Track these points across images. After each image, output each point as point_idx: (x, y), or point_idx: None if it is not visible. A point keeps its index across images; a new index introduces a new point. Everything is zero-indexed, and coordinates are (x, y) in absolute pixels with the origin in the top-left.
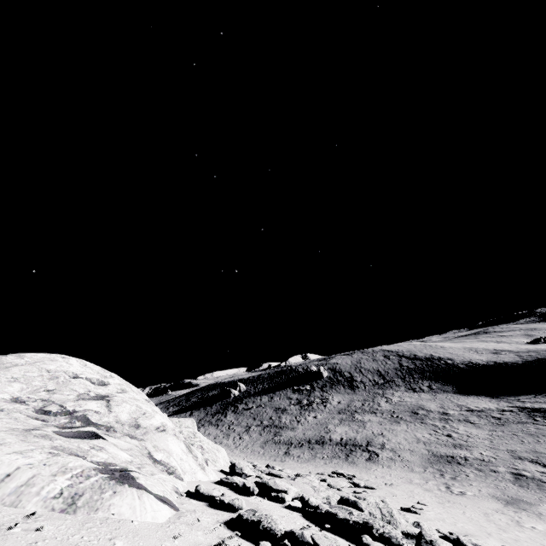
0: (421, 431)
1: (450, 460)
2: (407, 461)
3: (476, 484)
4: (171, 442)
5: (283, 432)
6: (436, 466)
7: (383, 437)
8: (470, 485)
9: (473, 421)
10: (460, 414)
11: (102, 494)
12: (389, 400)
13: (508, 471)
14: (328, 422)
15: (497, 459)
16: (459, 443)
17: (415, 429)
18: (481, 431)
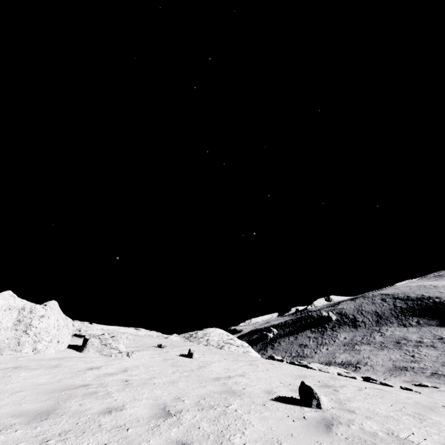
0: (396, 354)
1: (402, 369)
2: (376, 370)
3: (404, 377)
4: (251, 350)
5: (305, 359)
6: (391, 372)
7: (368, 359)
8: (400, 378)
9: (436, 346)
10: (431, 341)
11: (247, 352)
12: (382, 334)
13: (431, 372)
14: (335, 352)
15: (432, 367)
16: (416, 359)
17: (392, 353)
18: (436, 352)
